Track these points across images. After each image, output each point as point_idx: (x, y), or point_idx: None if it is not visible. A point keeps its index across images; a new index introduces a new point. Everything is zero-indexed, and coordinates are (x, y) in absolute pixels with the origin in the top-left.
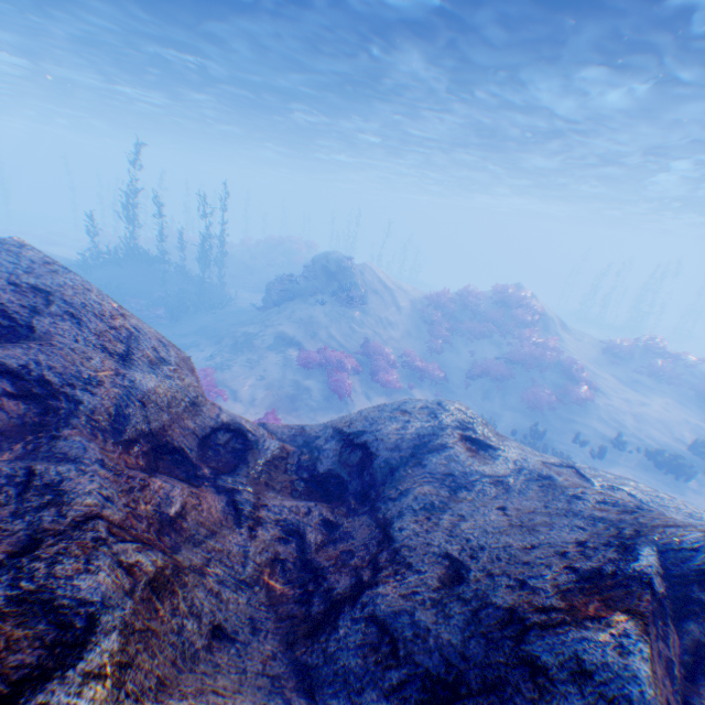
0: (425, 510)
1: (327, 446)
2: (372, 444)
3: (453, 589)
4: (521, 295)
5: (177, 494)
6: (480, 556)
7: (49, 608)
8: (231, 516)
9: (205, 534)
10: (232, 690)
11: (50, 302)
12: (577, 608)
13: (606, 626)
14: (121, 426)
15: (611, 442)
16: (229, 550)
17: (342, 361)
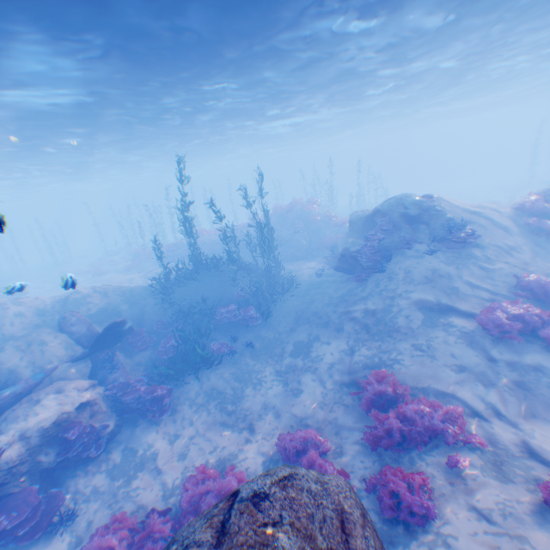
0: None
1: None
2: None
3: None
4: None
5: None
6: None
7: None
8: None
9: None
10: None
11: None
12: None
13: None
14: None
15: None
16: None
17: (538, 315)
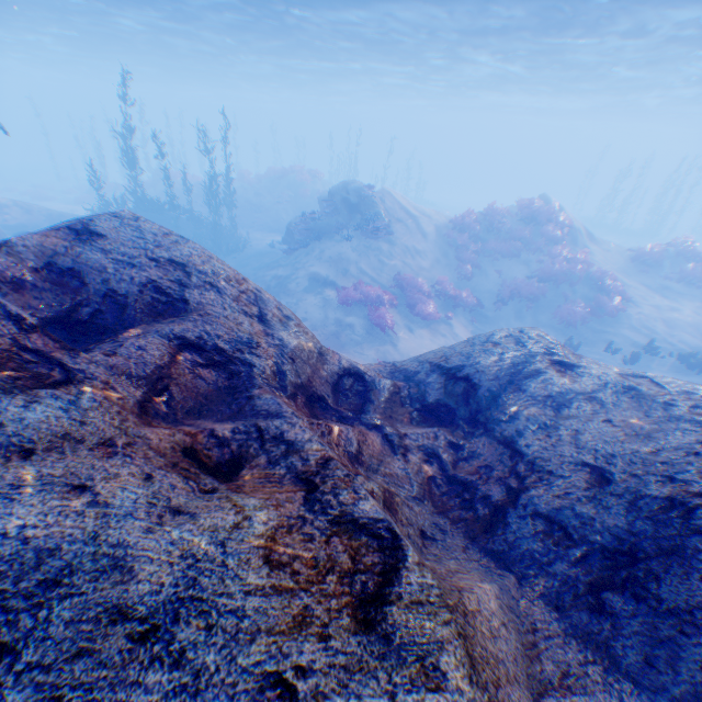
0: (539, 428)
1: (431, 381)
2: (473, 375)
3: (601, 487)
4: (549, 209)
5: (350, 434)
6: (612, 460)
7: (357, 525)
8: (387, 447)
9: (377, 464)
10: (464, 570)
11: (188, 274)
12: None
13: None
14: (282, 382)
15: (645, 350)
16: (396, 474)
17: (379, 297)
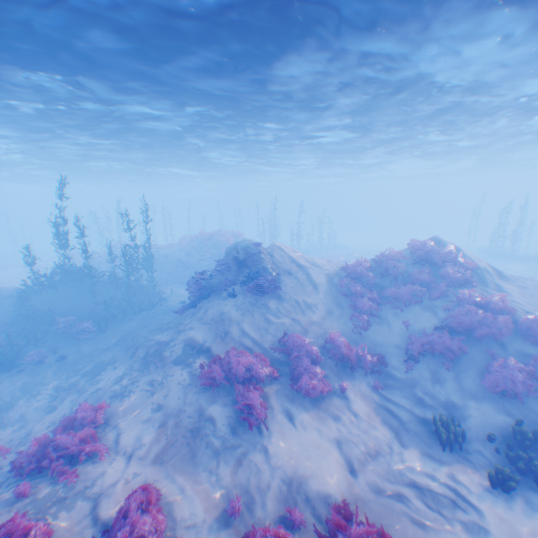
0: None
1: None
2: None
3: None
4: (444, 250)
5: None
6: None
7: None
8: None
9: None
10: None
11: None
12: None
13: None
14: None
15: None
16: None
17: (252, 369)
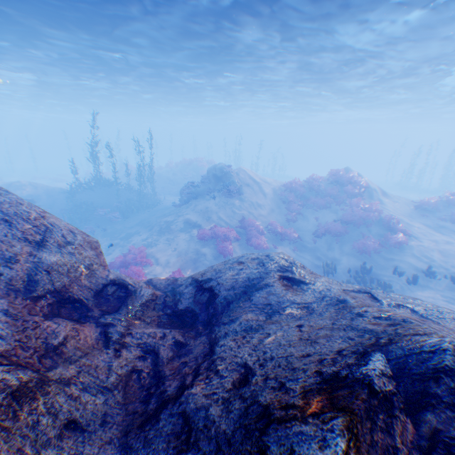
0: (244, 331)
1: (186, 291)
2: (215, 287)
3: (239, 390)
4: (350, 176)
5: (61, 330)
6: (267, 364)
7: None
8: (103, 342)
9: (81, 356)
10: None
11: None
12: (310, 406)
13: (321, 421)
14: (33, 288)
15: (423, 272)
16: (98, 366)
17: (226, 234)
